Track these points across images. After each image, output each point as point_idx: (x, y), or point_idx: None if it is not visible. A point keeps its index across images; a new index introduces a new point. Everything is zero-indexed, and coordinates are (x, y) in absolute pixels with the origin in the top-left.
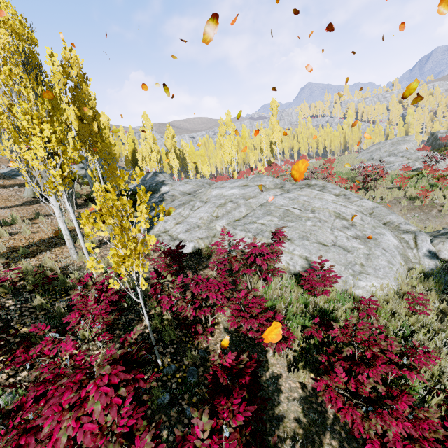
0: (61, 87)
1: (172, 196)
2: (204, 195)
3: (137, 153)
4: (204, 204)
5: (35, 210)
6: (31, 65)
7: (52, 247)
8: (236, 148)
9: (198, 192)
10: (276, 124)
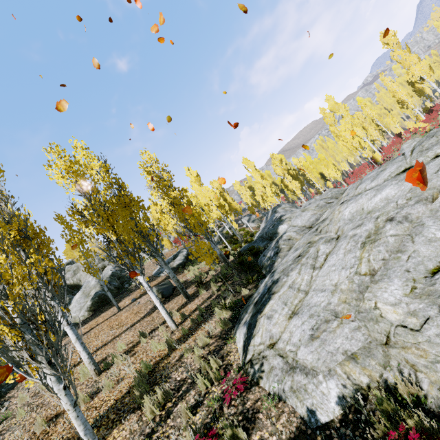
0: (155, 185)
1: (288, 240)
2: (329, 225)
3: (256, 196)
4: (333, 244)
5: (149, 322)
6: (97, 190)
7: (112, 427)
8: (360, 126)
9: (321, 219)
10: (405, 56)
